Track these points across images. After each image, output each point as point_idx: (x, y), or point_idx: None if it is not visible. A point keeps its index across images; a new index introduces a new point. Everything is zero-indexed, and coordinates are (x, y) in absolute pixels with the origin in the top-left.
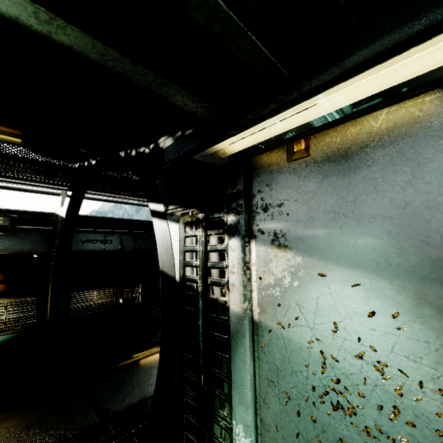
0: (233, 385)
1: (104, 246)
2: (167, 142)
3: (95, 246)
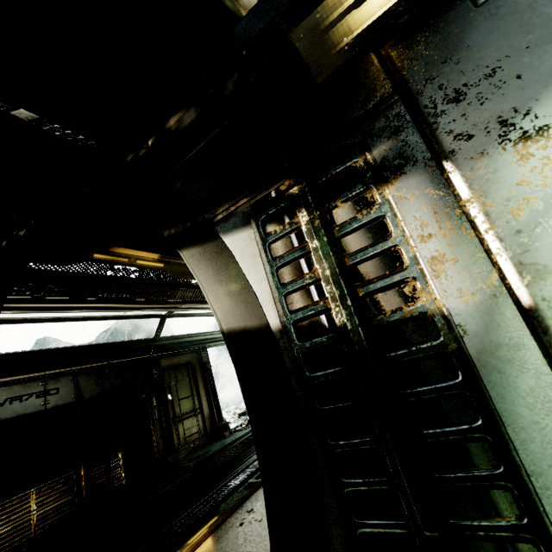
0: (538, 481)
1: (45, 400)
2: (186, 116)
3: (26, 405)
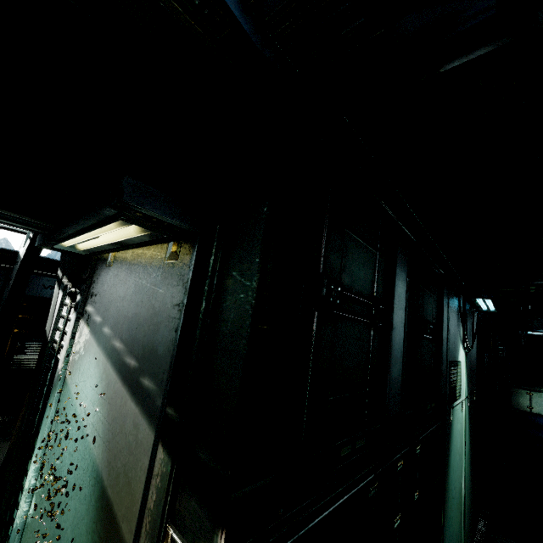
0: (42, 426)
1: None
2: None
3: None
